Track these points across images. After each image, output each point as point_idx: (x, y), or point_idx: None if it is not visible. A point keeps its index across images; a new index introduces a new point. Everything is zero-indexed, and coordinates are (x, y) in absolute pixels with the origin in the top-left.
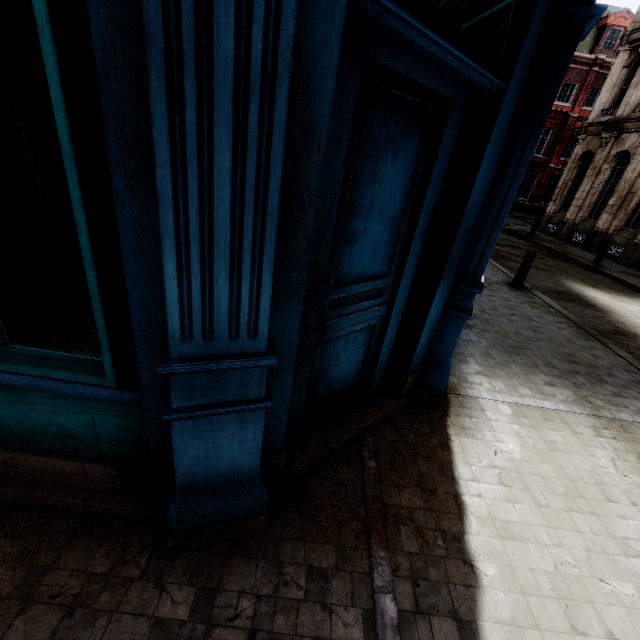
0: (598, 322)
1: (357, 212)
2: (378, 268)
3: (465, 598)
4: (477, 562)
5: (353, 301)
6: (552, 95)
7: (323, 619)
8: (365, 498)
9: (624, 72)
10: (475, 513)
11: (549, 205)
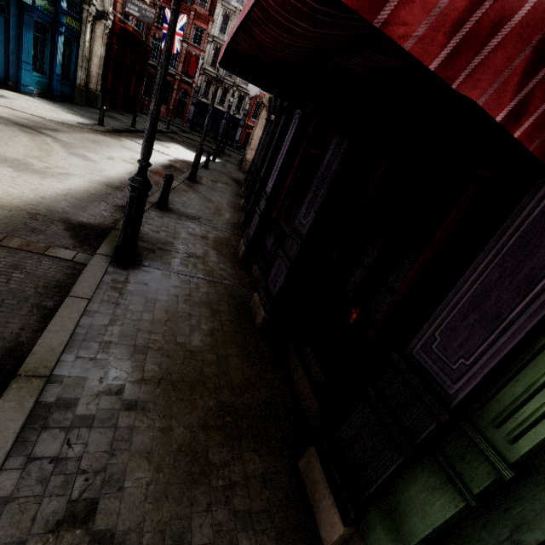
0: None
1: None
2: None
3: None
4: None
5: None
6: (23, 23)
7: None
8: None
9: None
10: None
11: None
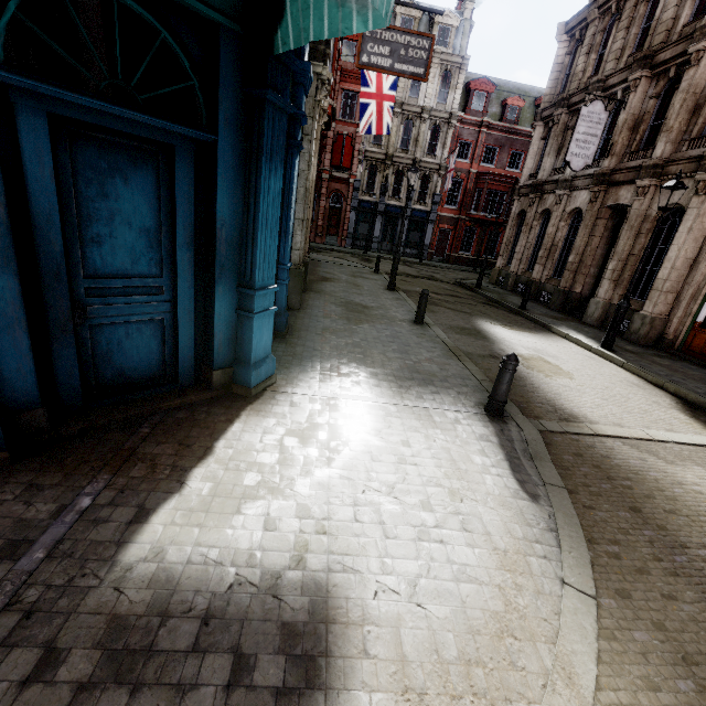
0: (480, 349)
1: (95, 220)
2: (145, 269)
3: (159, 498)
4: (190, 481)
5: (122, 294)
6: (261, 145)
7: (20, 509)
8: (120, 449)
9: (542, 143)
10: (217, 457)
11: (498, 259)
